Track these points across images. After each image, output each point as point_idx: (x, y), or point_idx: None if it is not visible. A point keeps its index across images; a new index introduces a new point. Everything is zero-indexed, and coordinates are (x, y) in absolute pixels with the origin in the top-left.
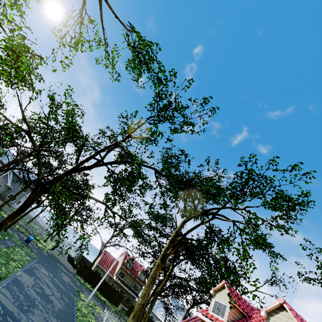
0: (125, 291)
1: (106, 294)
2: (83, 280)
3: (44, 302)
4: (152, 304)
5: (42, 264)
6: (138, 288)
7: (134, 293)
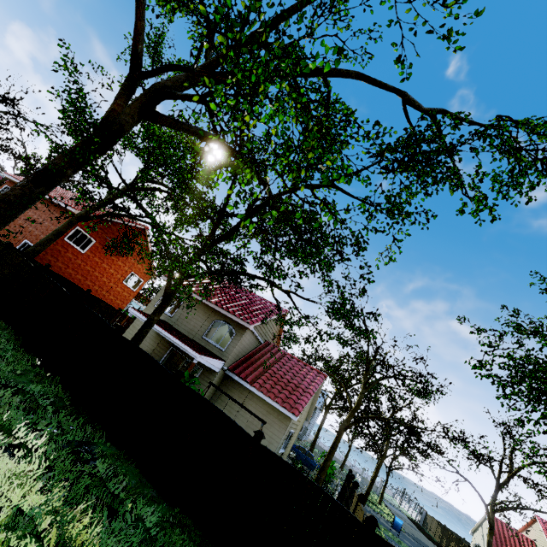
0: None
1: None
2: None
3: None
4: None
5: None
6: None
7: None
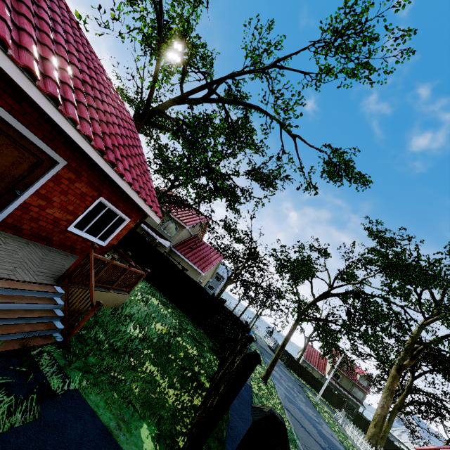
0: (343, 395)
1: (323, 394)
2: (296, 375)
3: (295, 394)
4: (391, 419)
5: (267, 358)
6: (360, 394)
7: (356, 399)
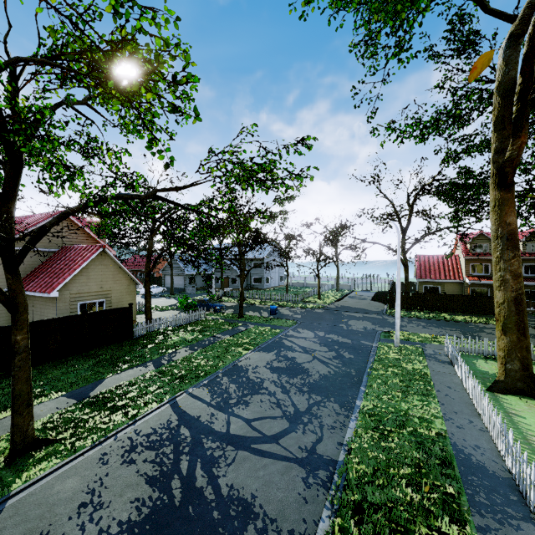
0: None
1: (466, 310)
2: (404, 312)
3: (285, 378)
4: None
5: (304, 328)
6: None
7: (534, 280)
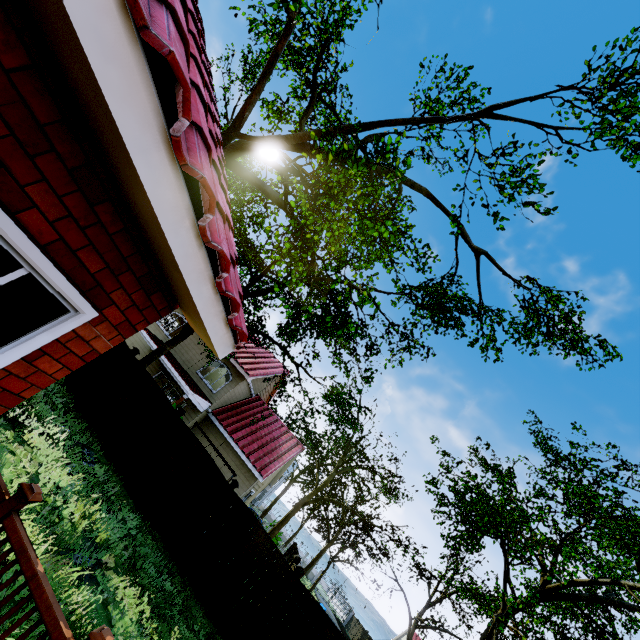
0: None
1: None
2: None
3: None
4: None
5: None
6: None
7: None
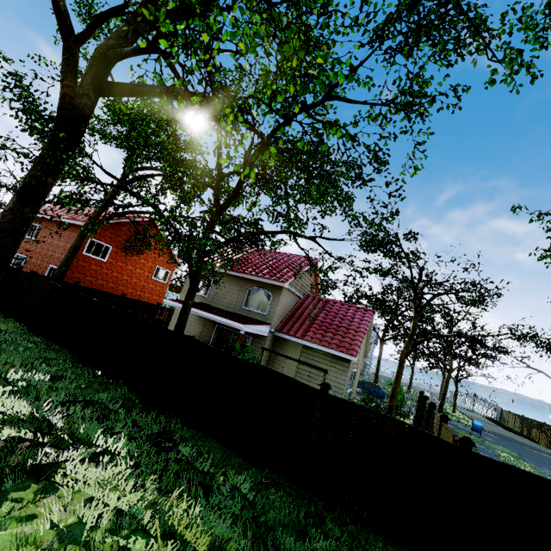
0: None
1: None
2: None
3: None
4: None
5: (542, 467)
6: None
7: None
